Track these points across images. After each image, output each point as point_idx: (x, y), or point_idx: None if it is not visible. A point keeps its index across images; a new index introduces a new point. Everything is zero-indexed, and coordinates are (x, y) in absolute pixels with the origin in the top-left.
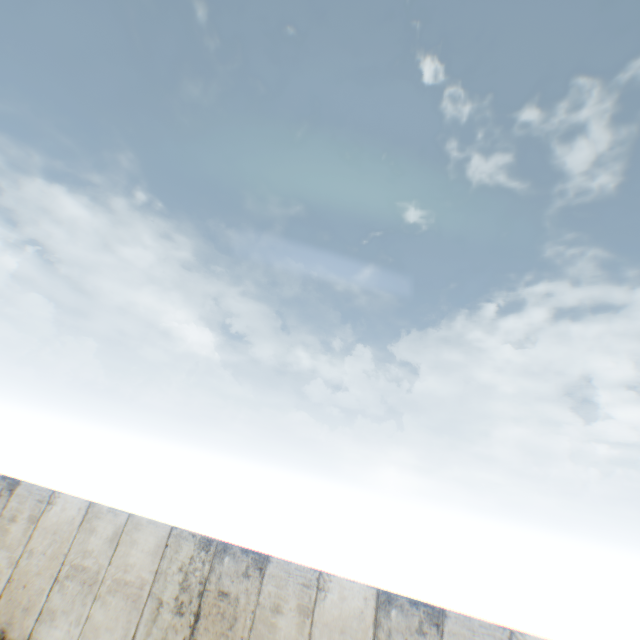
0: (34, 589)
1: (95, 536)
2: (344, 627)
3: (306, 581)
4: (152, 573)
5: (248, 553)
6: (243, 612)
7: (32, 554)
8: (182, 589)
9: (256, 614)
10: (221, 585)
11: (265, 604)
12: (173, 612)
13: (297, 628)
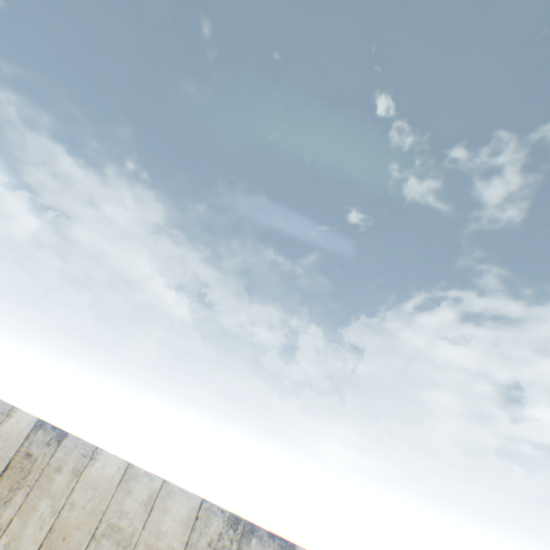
0: (72, 542)
1: (131, 497)
2: None
3: None
4: (182, 544)
5: (274, 538)
6: None
7: (73, 506)
8: None
9: None
10: None
11: None
12: None
13: None
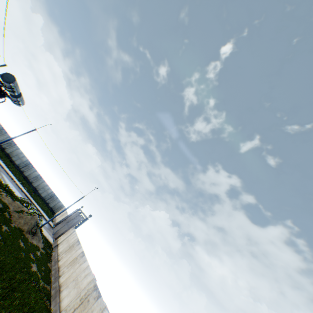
0: (70, 280)
1: (84, 273)
2: None
3: (101, 307)
4: (84, 287)
5: (99, 292)
6: (87, 307)
7: (75, 272)
8: (84, 294)
9: (89, 309)
10: (90, 297)
11: (92, 308)
12: (80, 299)
13: None
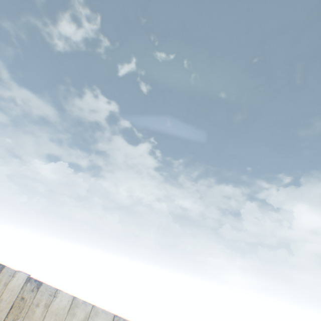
0: None
1: None
2: (14, 289)
3: (11, 274)
4: None
5: (1, 265)
6: None
7: None
8: None
9: None
10: None
11: None
12: None
13: (1, 290)
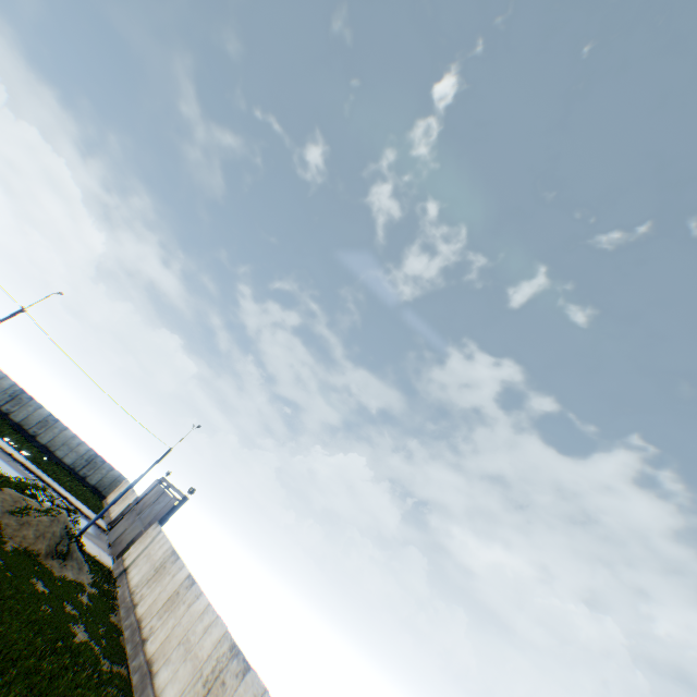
0: (171, 644)
1: (201, 623)
2: None
3: (257, 692)
4: (207, 654)
5: (244, 660)
6: None
7: (180, 624)
8: (212, 670)
9: None
10: (225, 676)
11: None
12: (202, 683)
13: None
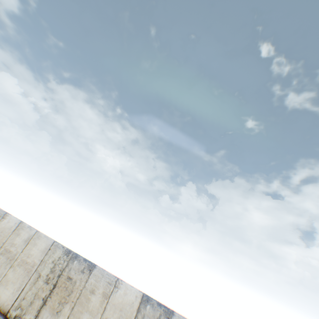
0: None
1: (19, 237)
2: (122, 308)
3: (110, 281)
4: (40, 261)
5: (86, 261)
6: (76, 289)
7: None
8: (51, 271)
9: (82, 292)
10: (70, 274)
11: (88, 288)
12: (44, 281)
13: (100, 303)
